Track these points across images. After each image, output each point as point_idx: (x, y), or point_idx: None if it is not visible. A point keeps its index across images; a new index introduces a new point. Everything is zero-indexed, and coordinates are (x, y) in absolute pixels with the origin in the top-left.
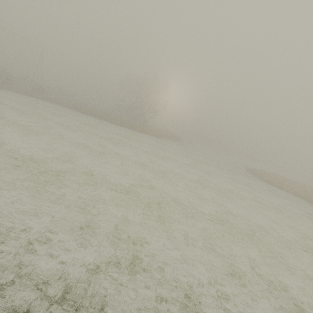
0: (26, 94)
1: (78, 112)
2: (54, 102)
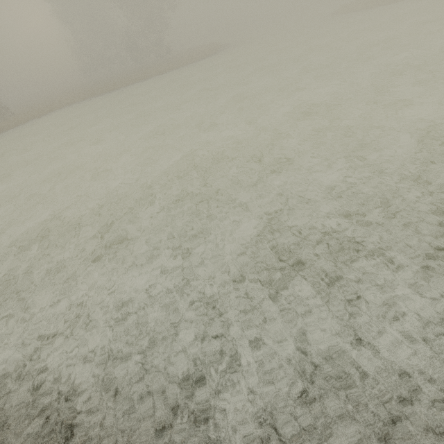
0: (18, 123)
1: (108, 93)
2: (58, 108)
